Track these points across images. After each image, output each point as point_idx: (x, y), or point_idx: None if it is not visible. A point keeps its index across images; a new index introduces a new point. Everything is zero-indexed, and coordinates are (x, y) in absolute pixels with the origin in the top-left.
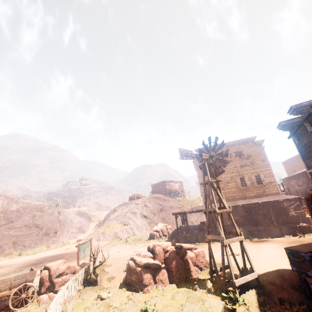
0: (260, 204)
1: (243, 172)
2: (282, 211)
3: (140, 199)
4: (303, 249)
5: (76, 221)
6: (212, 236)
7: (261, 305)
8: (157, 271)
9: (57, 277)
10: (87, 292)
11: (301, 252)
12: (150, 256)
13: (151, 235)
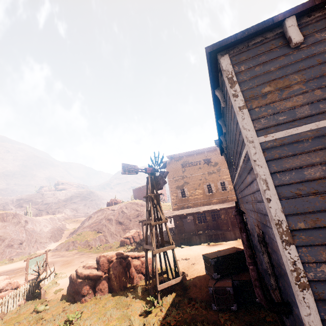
0: (218, 210)
1: (210, 179)
2: None
3: (117, 204)
4: (212, 256)
5: (47, 229)
6: (148, 246)
7: (172, 305)
8: (98, 281)
9: None
10: (27, 307)
11: (209, 258)
12: (94, 267)
13: (121, 242)
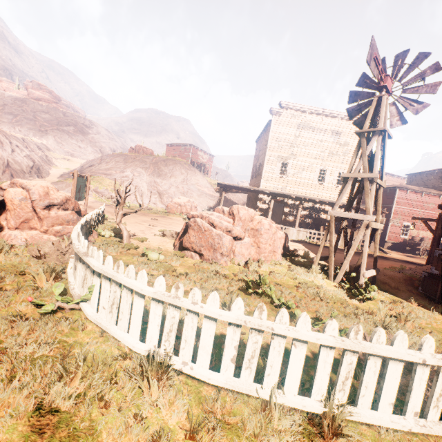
0: (340, 205)
1: (329, 163)
2: (349, 222)
3: (150, 156)
4: None
5: (25, 154)
6: (348, 213)
7: (395, 301)
8: (238, 242)
9: (47, 209)
10: (110, 247)
11: None
12: (227, 221)
13: (169, 207)
